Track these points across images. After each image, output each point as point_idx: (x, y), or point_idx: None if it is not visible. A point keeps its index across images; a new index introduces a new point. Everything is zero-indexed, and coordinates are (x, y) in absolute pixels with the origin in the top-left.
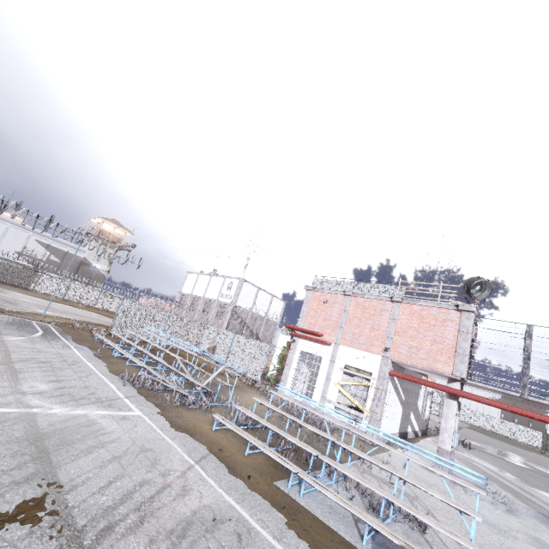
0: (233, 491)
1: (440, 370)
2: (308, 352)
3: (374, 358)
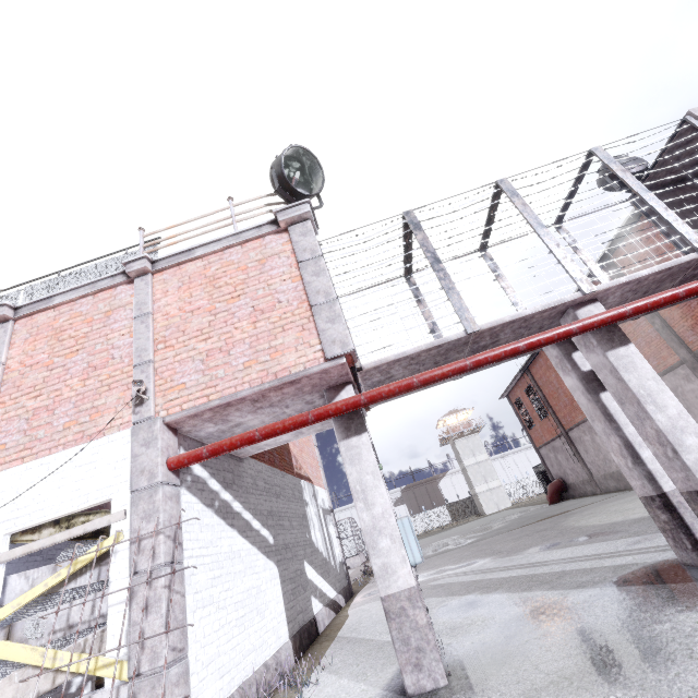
0: None
1: (296, 367)
2: None
3: (109, 446)
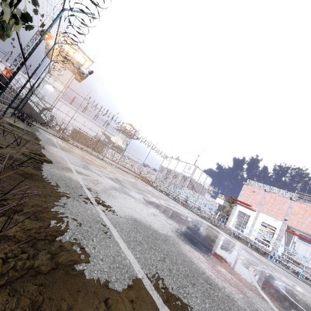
0: (259, 254)
1: None
2: (242, 212)
3: (278, 222)
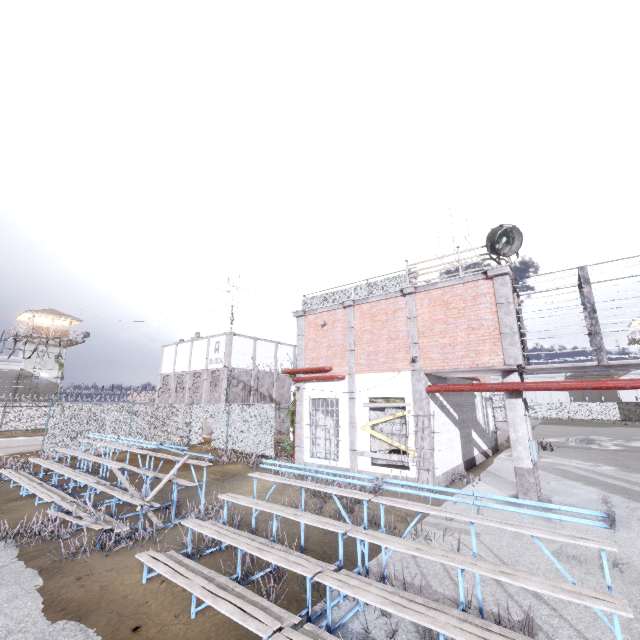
0: None
1: (488, 364)
2: (319, 398)
3: (402, 376)
